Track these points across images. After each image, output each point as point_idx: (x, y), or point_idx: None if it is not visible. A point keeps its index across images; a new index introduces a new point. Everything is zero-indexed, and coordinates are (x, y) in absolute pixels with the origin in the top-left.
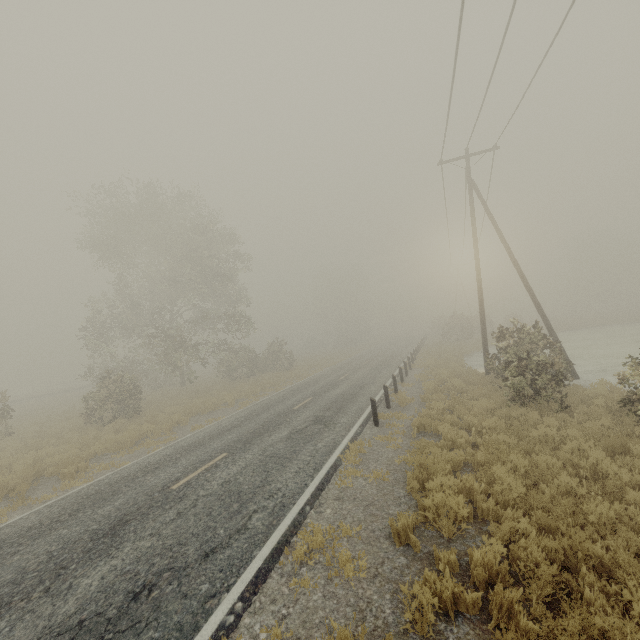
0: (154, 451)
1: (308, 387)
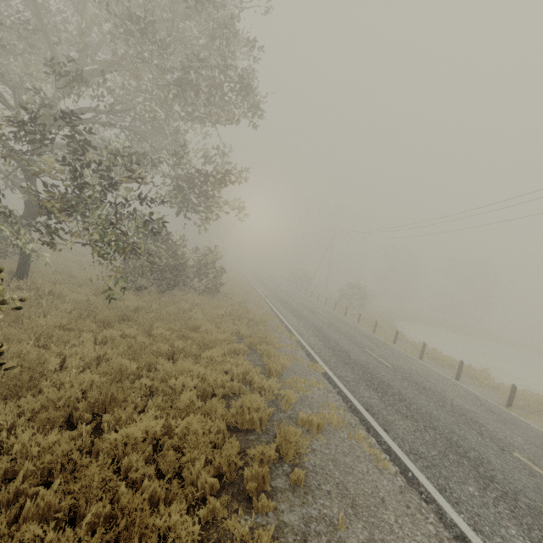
0: None
1: (389, 384)
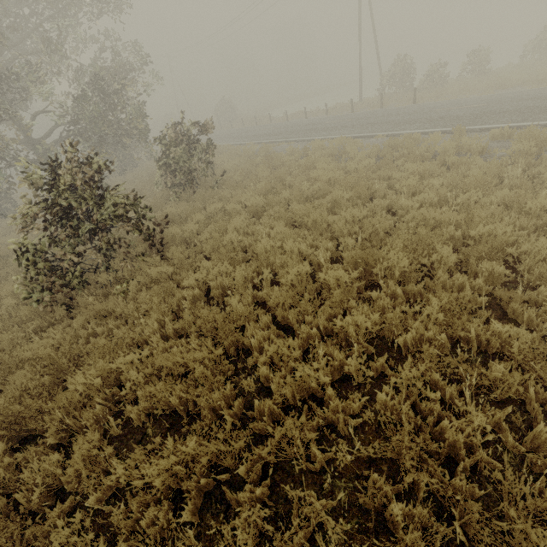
0: (390, 133)
1: (281, 132)
